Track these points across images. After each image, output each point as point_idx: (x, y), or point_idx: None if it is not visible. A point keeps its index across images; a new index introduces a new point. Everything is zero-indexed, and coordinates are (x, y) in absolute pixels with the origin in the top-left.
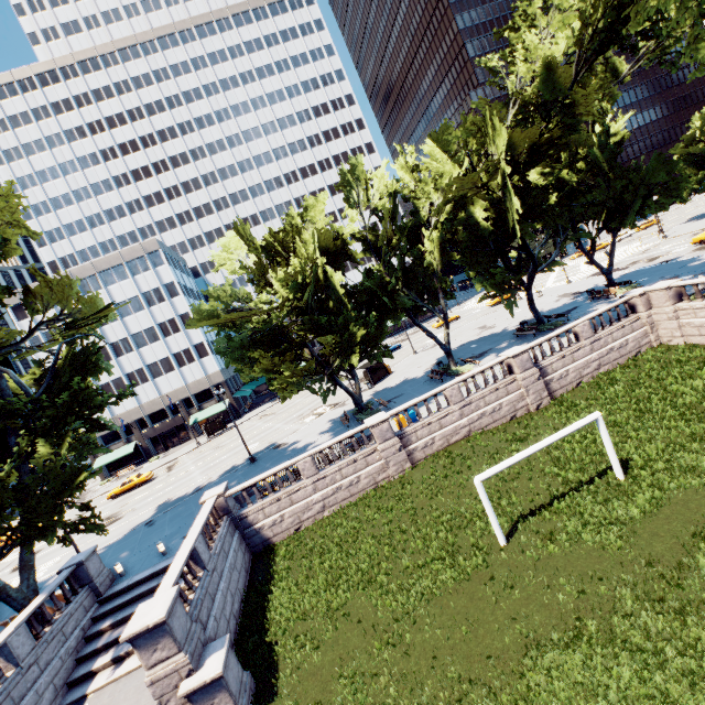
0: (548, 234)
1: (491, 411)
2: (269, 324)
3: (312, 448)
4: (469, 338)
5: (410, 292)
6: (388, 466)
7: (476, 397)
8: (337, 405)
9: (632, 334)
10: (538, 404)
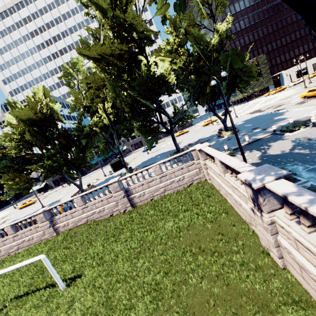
0: (188, 98)
1: (99, 211)
2: (11, 156)
3: (53, 209)
4: (166, 150)
5: (105, 133)
6: (45, 234)
7: (91, 203)
8: (95, 181)
9: (188, 173)
10: (124, 210)
